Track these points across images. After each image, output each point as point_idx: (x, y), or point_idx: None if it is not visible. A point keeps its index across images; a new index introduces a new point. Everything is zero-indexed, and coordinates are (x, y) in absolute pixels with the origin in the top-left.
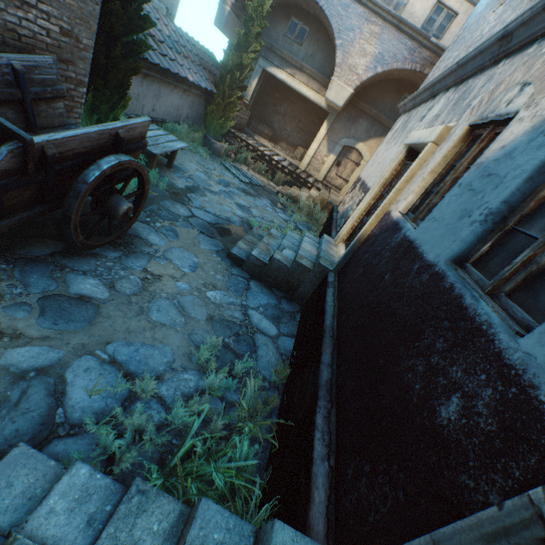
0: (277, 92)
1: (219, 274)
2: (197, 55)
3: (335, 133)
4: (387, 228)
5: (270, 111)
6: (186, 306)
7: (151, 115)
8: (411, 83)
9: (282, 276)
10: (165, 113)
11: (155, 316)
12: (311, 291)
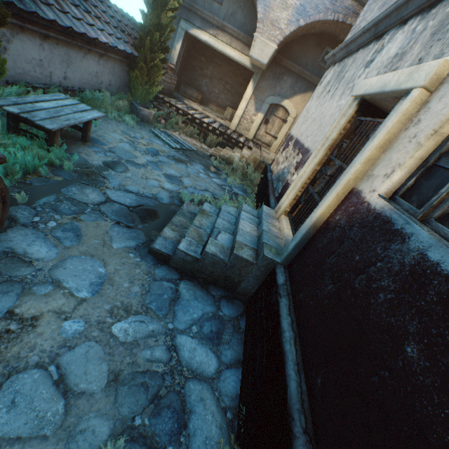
0: (202, 55)
1: (136, 284)
2: (113, 18)
3: (262, 91)
4: (366, 222)
5: (197, 75)
6: (71, 370)
7: (63, 83)
8: (332, 37)
9: (219, 271)
10: (82, 81)
11: (0, 423)
12: (255, 286)
